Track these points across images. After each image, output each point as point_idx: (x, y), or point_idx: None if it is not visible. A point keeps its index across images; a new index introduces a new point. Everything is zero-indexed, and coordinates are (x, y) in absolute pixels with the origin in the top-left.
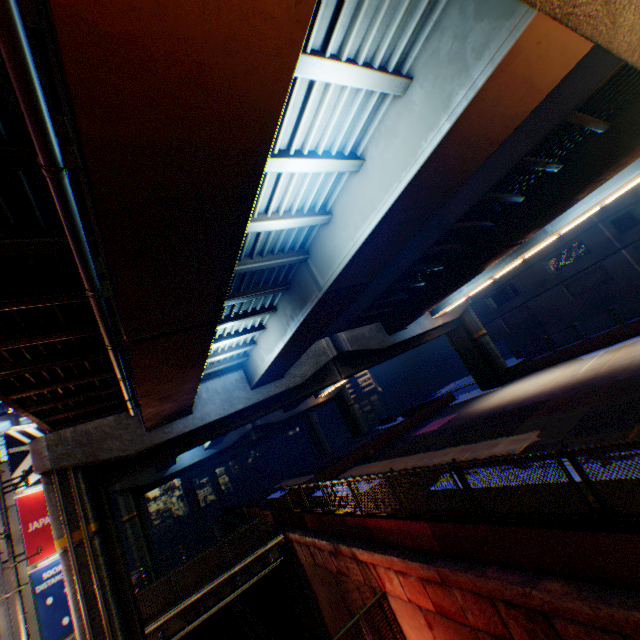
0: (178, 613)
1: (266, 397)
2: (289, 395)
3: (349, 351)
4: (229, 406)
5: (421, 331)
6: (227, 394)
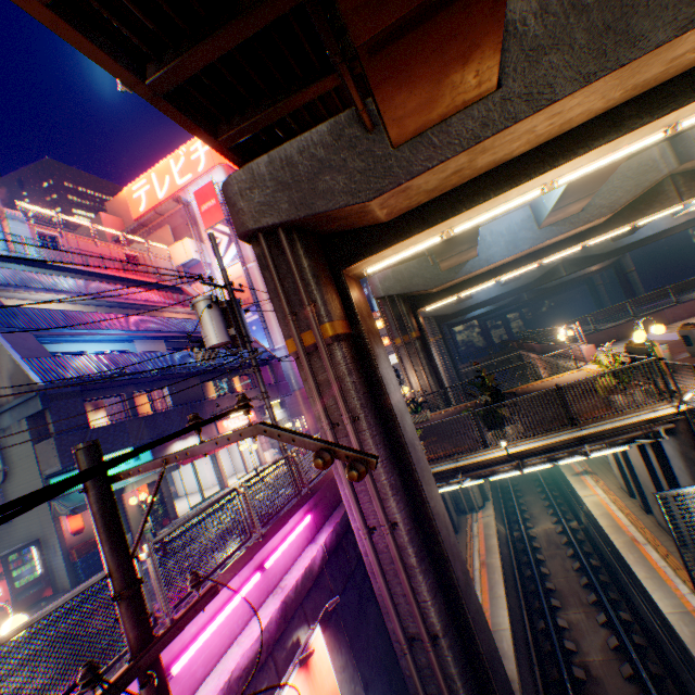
0: (471, 370)
1: (508, 290)
2: (525, 287)
3: (570, 259)
4: (488, 295)
5: (651, 234)
6: (487, 289)
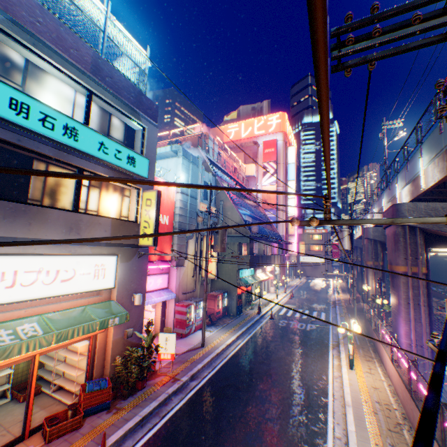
0: None
1: None
2: None
3: None
4: None
5: None
6: None
